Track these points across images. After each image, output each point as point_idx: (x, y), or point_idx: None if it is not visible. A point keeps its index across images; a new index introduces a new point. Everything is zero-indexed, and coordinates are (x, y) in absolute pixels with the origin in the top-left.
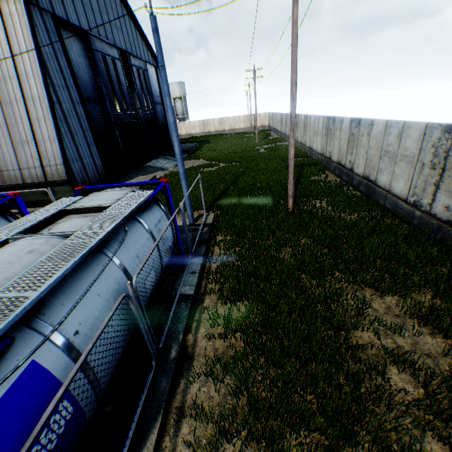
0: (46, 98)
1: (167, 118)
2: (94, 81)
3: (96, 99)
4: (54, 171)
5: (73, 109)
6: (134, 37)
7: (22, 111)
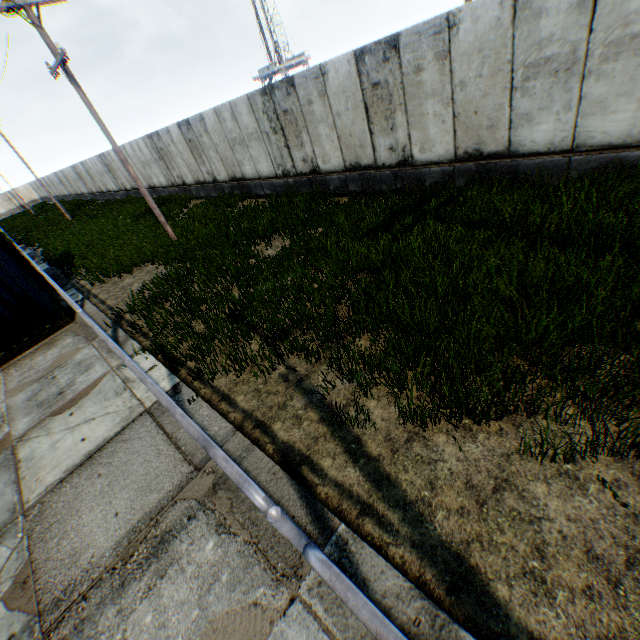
0: None
1: None
2: None
3: None
4: None
5: None
6: None
7: None
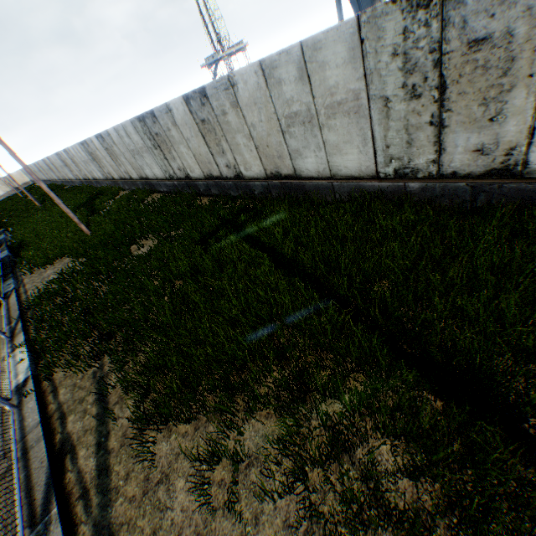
0: None
1: None
2: None
3: None
4: None
5: None
6: None
7: None
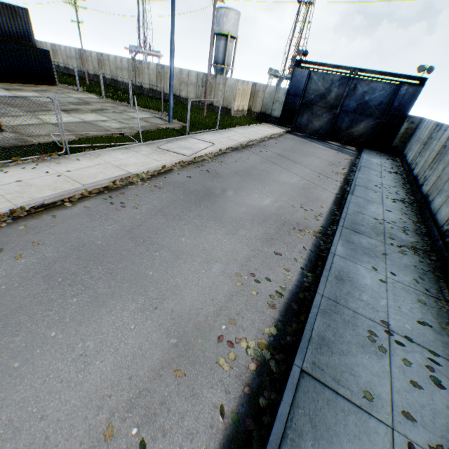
0: None
1: None
2: None
3: None
4: None
5: None
6: None
7: None
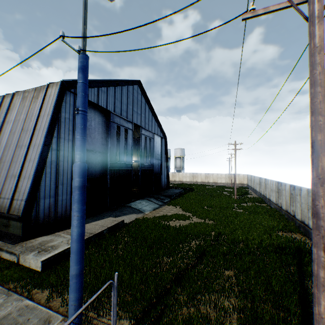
0: (41, 145)
1: (162, 169)
2: (105, 140)
3: (101, 151)
4: (18, 205)
5: (70, 156)
6: (150, 119)
7: (24, 152)
